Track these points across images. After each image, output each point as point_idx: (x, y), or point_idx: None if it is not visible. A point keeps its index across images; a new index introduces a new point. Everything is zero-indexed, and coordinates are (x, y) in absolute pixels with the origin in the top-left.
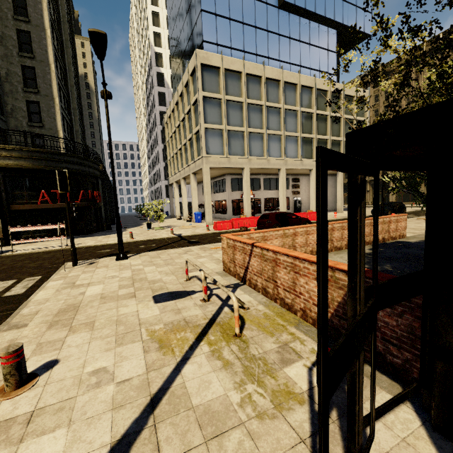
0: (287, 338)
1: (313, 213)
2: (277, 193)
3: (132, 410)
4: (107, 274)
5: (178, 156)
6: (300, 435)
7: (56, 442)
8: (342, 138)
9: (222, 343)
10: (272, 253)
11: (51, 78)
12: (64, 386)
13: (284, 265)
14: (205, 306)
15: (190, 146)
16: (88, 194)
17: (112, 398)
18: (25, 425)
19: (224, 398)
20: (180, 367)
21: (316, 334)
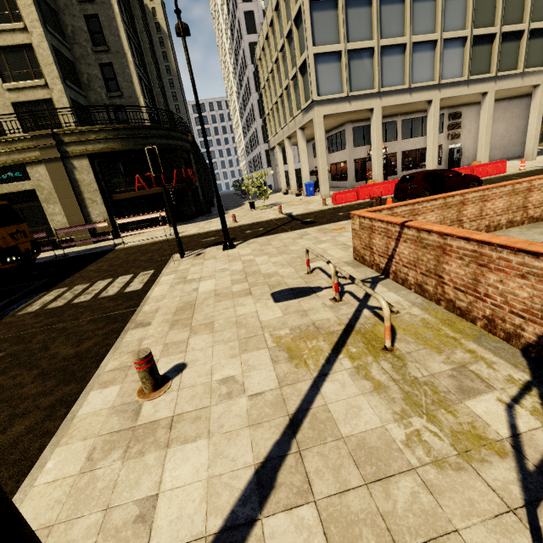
0: (464, 358)
1: (483, 166)
2: (423, 141)
3: (270, 430)
4: (216, 267)
5: (279, 107)
6: (506, 502)
7: (200, 453)
8: None
9: (368, 358)
10: (438, 237)
11: (117, 26)
12: (196, 393)
13: (458, 253)
14: (337, 307)
15: (293, 89)
16: (181, 173)
17: (247, 413)
18: (168, 430)
19: (382, 431)
20: (318, 385)
21: (513, 354)
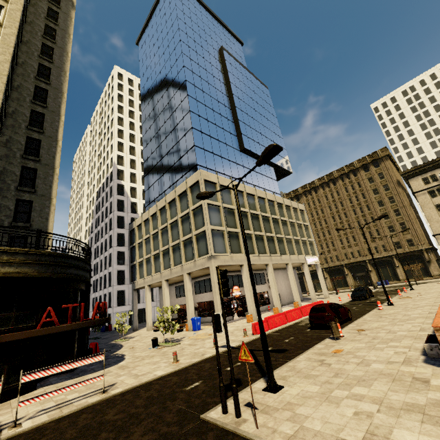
0: None
1: (316, 303)
2: (258, 288)
3: None
4: (338, 413)
5: (161, 257)
6: None
7: None
8: (300, 237)
9: None
10: None
11: (53, 180)
12: None
13: None
14: None
15: (183, 246)
16: (79, 307)
17: None
18: None
19: None
20: None
21: None
